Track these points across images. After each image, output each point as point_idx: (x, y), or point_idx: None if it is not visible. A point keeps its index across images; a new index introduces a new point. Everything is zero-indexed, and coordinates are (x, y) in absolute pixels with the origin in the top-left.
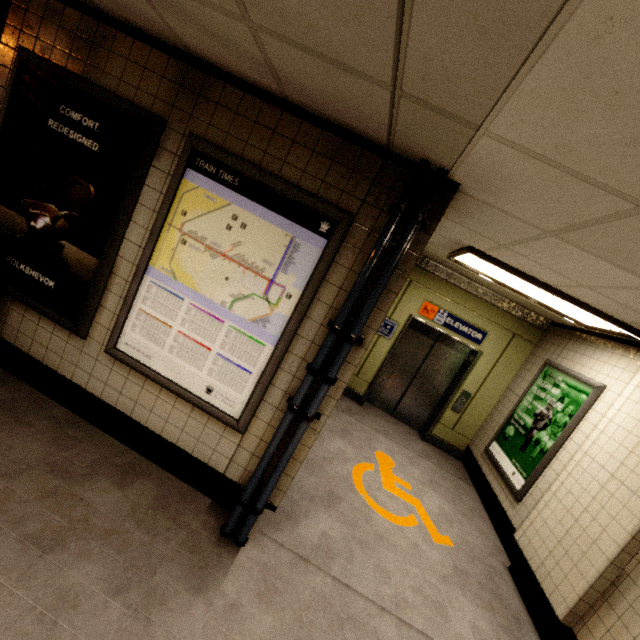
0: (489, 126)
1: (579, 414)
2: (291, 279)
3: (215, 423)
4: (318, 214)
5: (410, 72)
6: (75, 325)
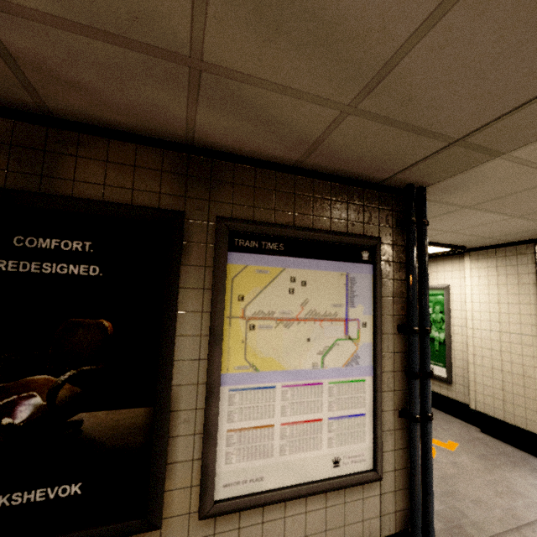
0: (514, 152)
1: (447, 308)
2: (360, 309)
3: (352, 491)
4: (356, 247)
5: (492, 128)
6: (143, 518)
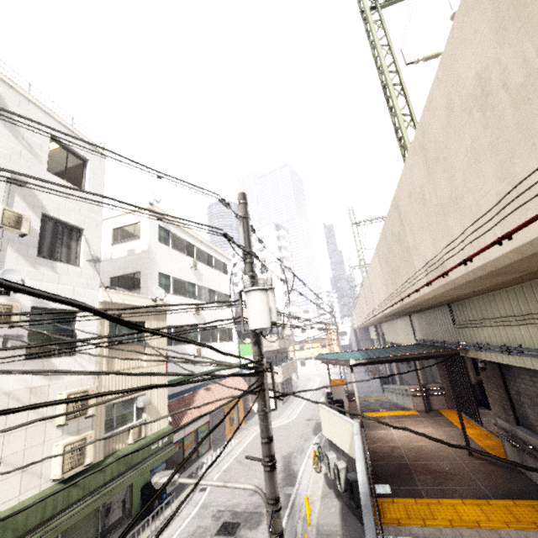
0: None
1: None
2: None
3: None
4: None
5: None
6: None
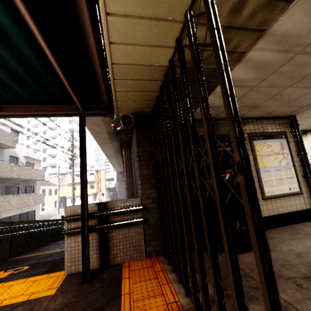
0: None
1: None
2: (285, 150)
3: (295, 197)
4: (280, 135)
5: None
6: None
